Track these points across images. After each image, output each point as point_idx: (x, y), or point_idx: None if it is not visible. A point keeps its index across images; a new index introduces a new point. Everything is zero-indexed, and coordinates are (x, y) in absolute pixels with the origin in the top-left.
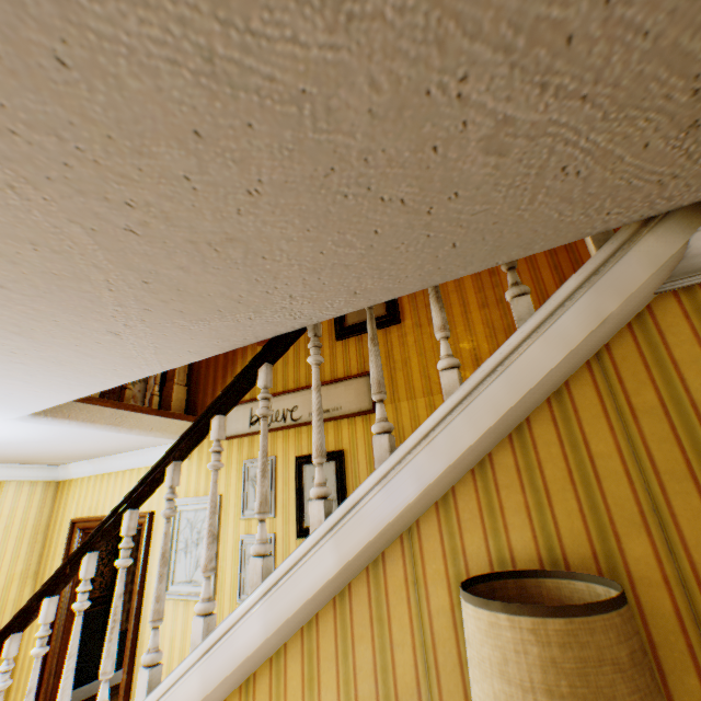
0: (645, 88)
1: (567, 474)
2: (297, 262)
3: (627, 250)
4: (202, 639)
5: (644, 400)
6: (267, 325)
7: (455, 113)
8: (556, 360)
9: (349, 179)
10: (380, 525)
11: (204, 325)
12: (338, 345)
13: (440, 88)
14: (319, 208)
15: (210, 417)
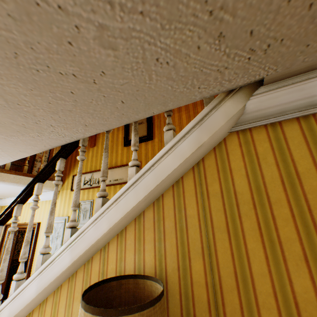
0: (177, 8)
1: (174, 225)
2: (40, 107)
3: (217, 108)
4: (14, 292)
5: (214, 188)
6: (51, 140)
7: (66, 19)
8: (177, 165)
9: (32, 60)
10: (90, 244)
11: (16, 138)
12: (125, 149)
13: (43, 0)
14: (27, 77)
15: (35, 183)
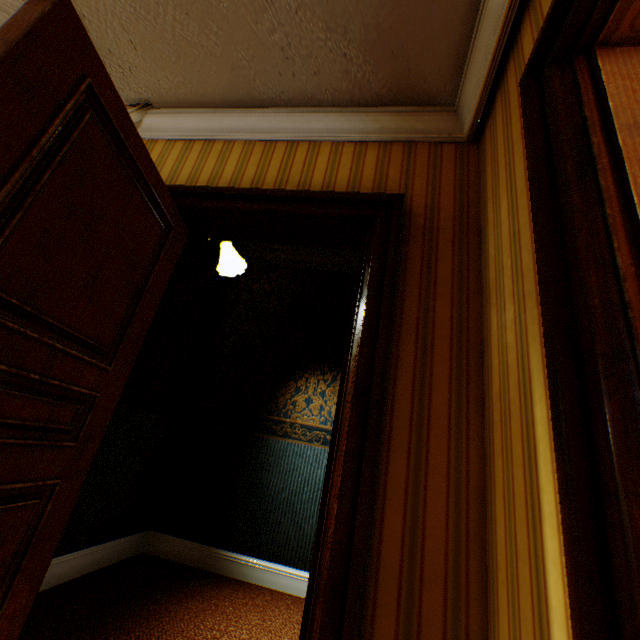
0: None
1: None
2: None
3: None
4: None
5: None
6: None
7: None
8: None
9: None
10: None
11: None
12: None
13: None
14: None
15: None
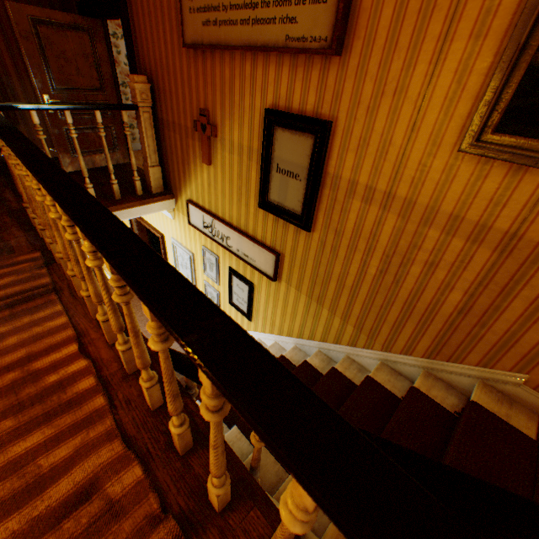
0: None
1: None
2: None
3: None
4: None
5: None
6: None
7: None
8: None
9: None
10: None
11: None
12: (261, 212)
13: None
14: None
15: None
